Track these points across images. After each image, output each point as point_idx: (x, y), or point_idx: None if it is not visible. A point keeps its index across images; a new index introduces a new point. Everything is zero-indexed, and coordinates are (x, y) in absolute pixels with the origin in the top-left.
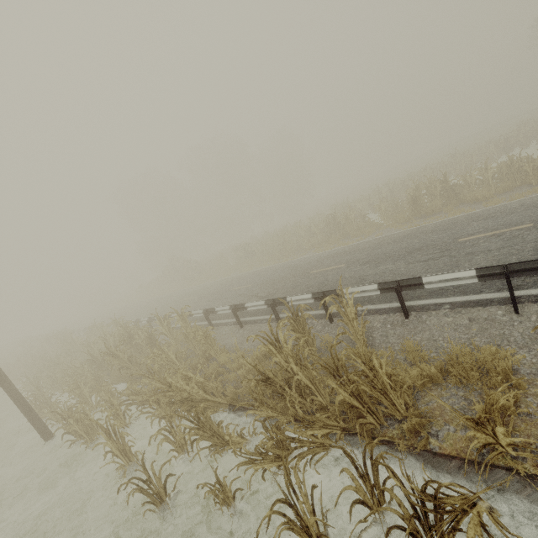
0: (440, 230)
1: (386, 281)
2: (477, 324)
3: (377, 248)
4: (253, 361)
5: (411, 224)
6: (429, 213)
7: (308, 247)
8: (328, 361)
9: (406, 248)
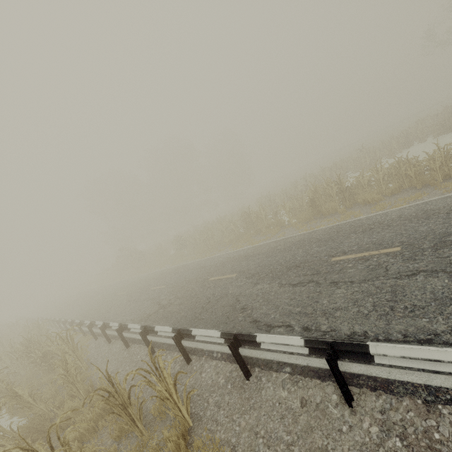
0: (324, 241)
1: (253, 309)
2: (305, 415)
3: (269, 256)
4: (96, 416)
5: (310, 224)
6: (327, 214)
7: (227, 242)
8: (137, 451)
9: (288, 261)
